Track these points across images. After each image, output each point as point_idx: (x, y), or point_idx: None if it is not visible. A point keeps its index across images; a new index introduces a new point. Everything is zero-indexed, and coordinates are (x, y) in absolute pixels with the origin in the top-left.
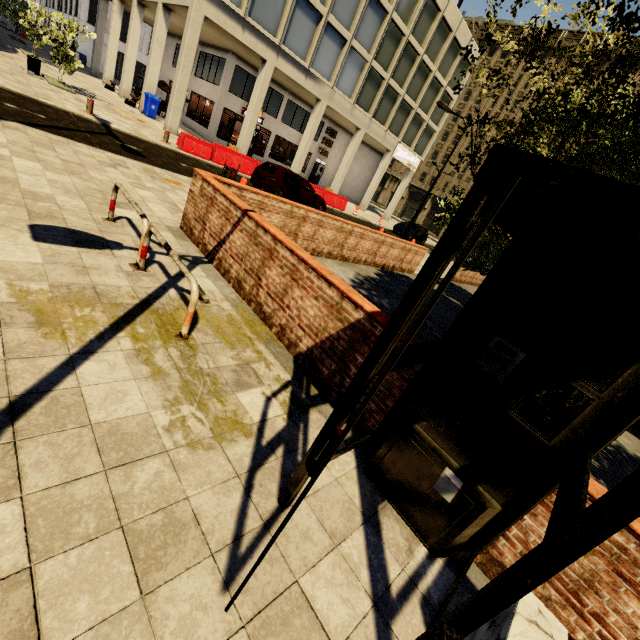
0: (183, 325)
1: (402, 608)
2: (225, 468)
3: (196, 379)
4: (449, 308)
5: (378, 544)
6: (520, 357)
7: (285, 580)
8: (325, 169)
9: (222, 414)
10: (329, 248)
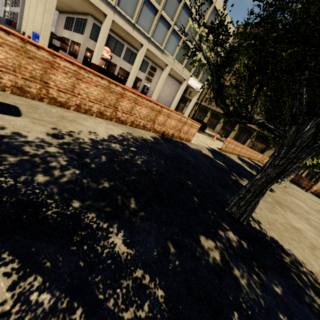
0: None
1: None
2: None
3: None
4: (215, 168)
5: None
6: None
7: None
8: (150, 89)
9: None
10: (99, 107)
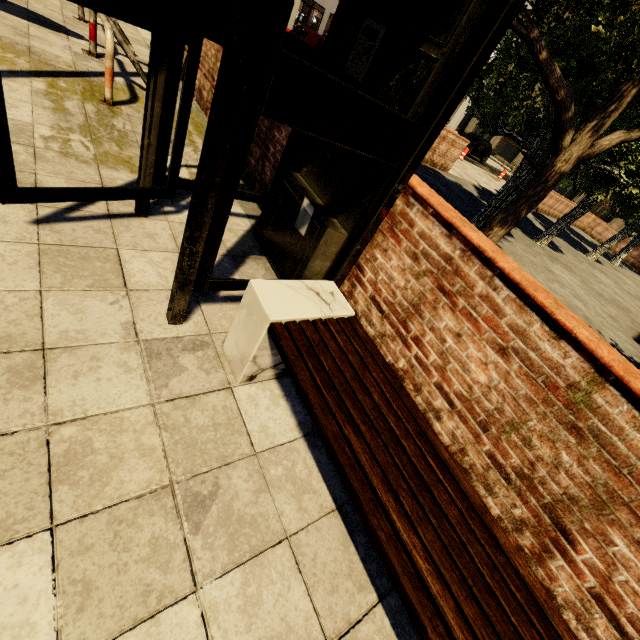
0: (105, 86)
1: (223, 303)
2: (92, 177)
3: (102, 128)
4: (474, 205)
5: (230, 270)
6: (381, 36)
7: (105, 244)
8: None
9: (115, 153)
10: None
